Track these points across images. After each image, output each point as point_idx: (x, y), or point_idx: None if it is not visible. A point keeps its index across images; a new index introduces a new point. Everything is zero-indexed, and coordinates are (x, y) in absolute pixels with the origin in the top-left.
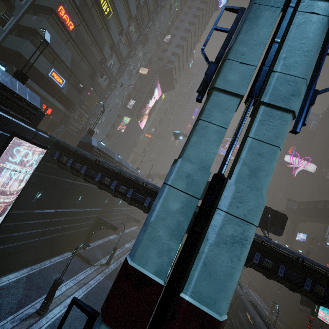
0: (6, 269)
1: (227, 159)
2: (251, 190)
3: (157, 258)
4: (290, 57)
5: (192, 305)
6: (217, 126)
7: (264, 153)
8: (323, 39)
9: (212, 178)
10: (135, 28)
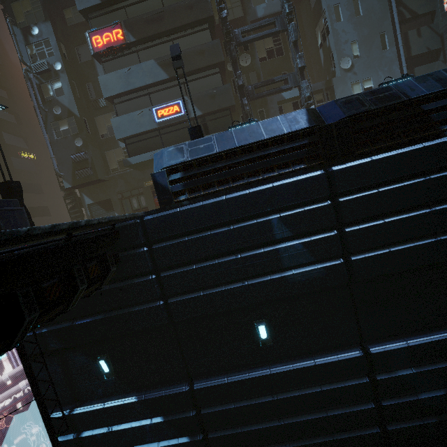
0: None
1: None
2: None
3: None
4: None
5: None
6: None
7: None
8: None
9: None
10: None
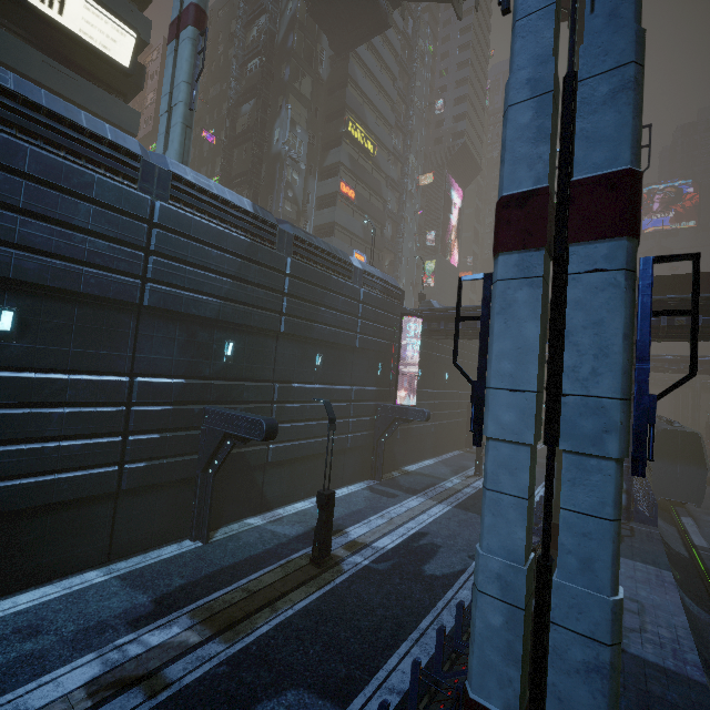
0: (420, 454)
1: None
2: None
3: None
4: None
5: None
6: None
7: None
8: None
9: None
10: (394, 132)
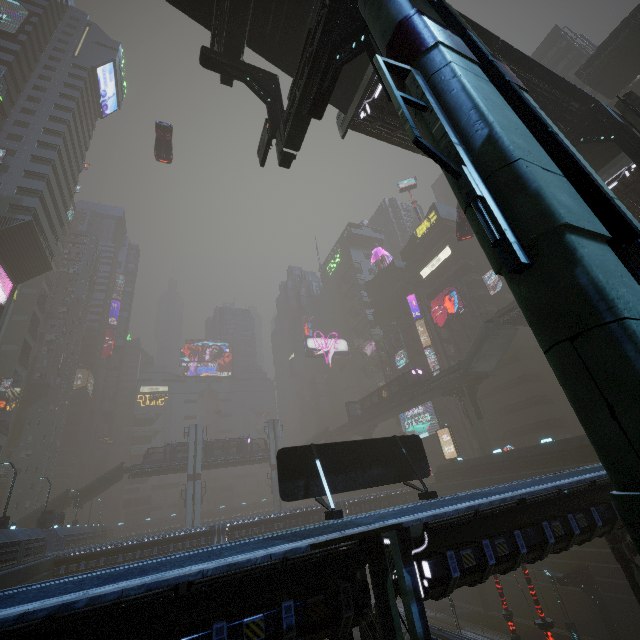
0: None
1: None
2: None
3: None
4: None
5: None
6: None
7: None
8: None
9: None
10: None
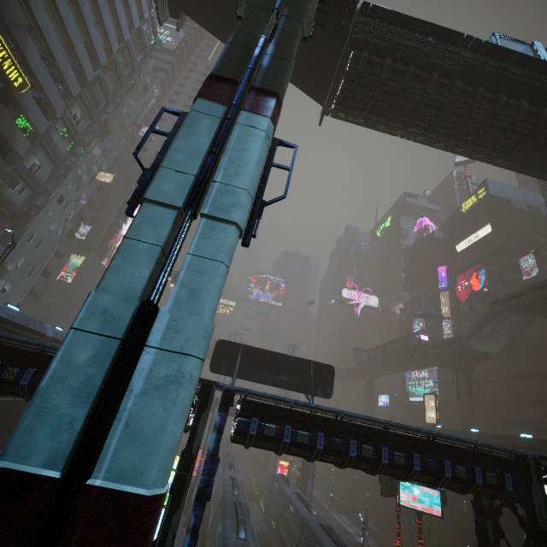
0: None
1: (157, 282)
2: (189, 316)
3: (50, 441)
4: (231, 168)
5: (106, 490)
6: (148, 244)
7: (206, 270)
8: (266, 152)
9: (138, 308)
10: (83, 111)
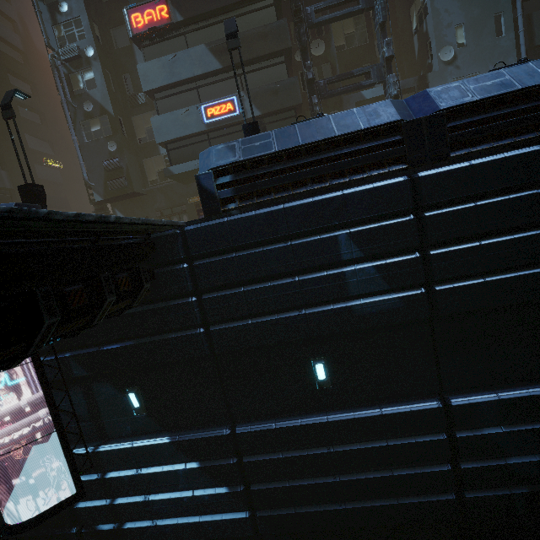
0: None
1: None
2: None
3: None
4: None
5: None
6: None
7: None
8: None
9: None
10: None
